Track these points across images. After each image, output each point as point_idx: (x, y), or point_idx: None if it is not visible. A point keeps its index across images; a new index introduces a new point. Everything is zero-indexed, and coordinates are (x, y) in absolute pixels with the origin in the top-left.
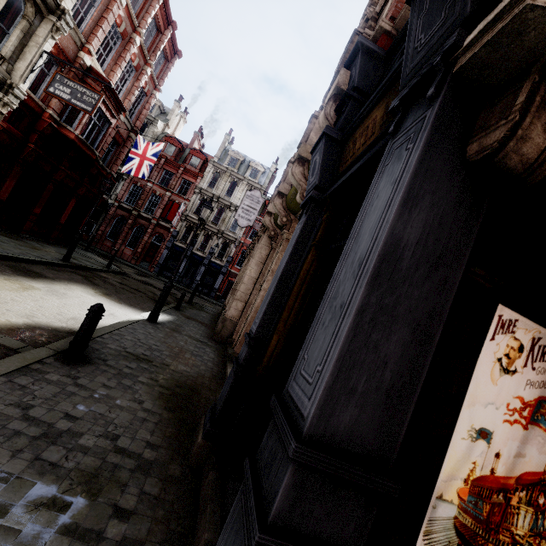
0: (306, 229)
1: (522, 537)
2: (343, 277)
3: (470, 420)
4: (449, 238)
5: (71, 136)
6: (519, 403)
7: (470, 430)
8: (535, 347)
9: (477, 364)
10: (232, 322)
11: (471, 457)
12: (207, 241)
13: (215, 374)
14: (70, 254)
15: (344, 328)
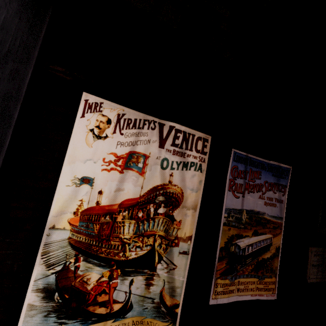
0: None
1: (129, 239)
2: None
3: (72, 172)
4: (15, 40)
5: None
6: (114, 157)
7: (74, 179)
8: (121, 120)
9: (72, 135)
10: None
11: (78, 197)
12: None
13: None
14: None
15: None
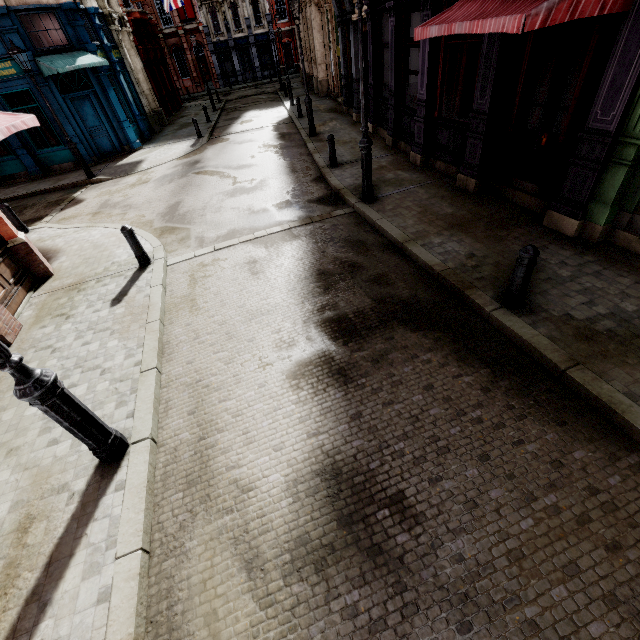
0: (342, 33)
1: None
2: (352, 57)
3: None
4: None
5: (137, 16)
6: None
7: None
8: None
9: None
10: (325, 80)
11: None
12: (237, 14)
13: (335, 104)
14: (214, 105)
15: (354, 65)
